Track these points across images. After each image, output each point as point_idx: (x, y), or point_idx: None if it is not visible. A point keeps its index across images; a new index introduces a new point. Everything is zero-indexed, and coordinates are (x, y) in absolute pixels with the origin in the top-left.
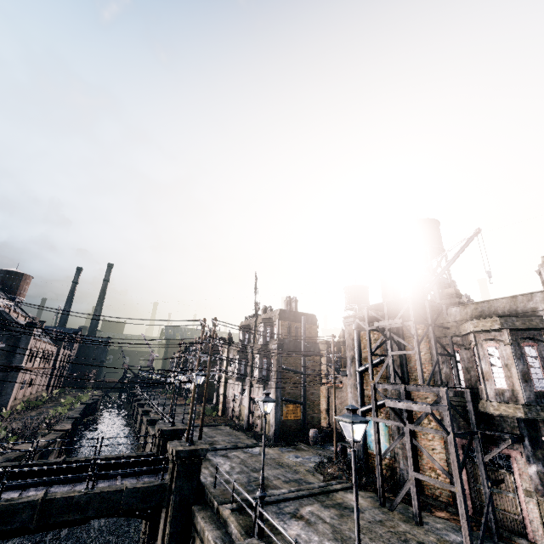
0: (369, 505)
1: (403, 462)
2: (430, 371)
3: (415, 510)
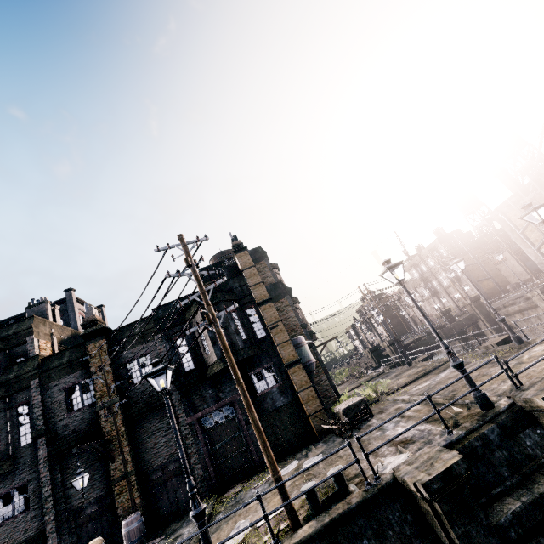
0: None
1: None
2: None
3: None
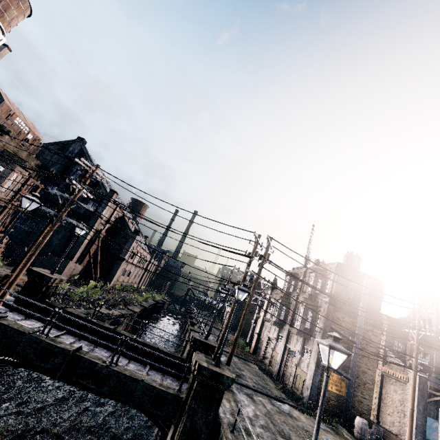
0: None
1: None
2: None
3: None
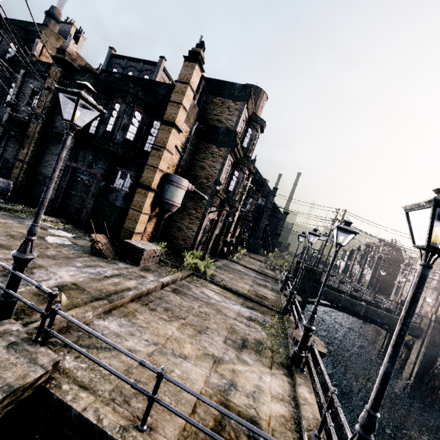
0: None
1: None
2: None
3: None
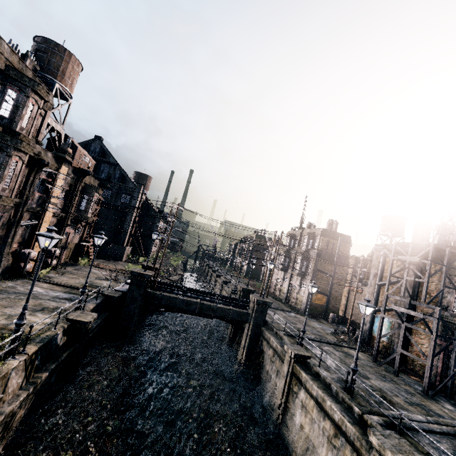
0: (365, 359)
1: (396, 346)
2: (437, 296)
3: (395, 368)
